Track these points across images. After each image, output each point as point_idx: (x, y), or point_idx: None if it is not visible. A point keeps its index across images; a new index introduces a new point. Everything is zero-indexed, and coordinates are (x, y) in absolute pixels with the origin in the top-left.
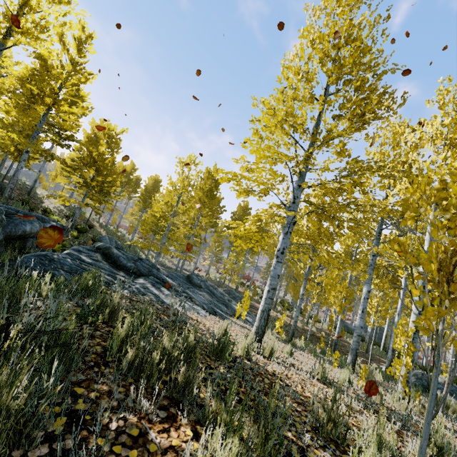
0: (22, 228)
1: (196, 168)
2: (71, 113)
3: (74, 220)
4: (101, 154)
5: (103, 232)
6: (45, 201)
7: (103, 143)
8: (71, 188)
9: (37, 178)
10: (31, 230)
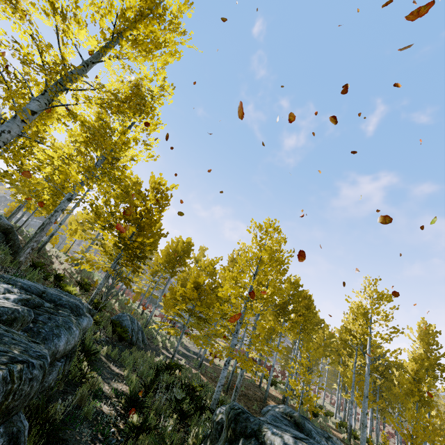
0: (52, 347)
1: (278, 237)
2: (133, 158)
3: (95, 293)
4: (151, 210)
5: (115, 304)
6: (54, 260)
7: (151, 197)
8: (104, 250)
9: (55, 231)
10: (66, 345)
